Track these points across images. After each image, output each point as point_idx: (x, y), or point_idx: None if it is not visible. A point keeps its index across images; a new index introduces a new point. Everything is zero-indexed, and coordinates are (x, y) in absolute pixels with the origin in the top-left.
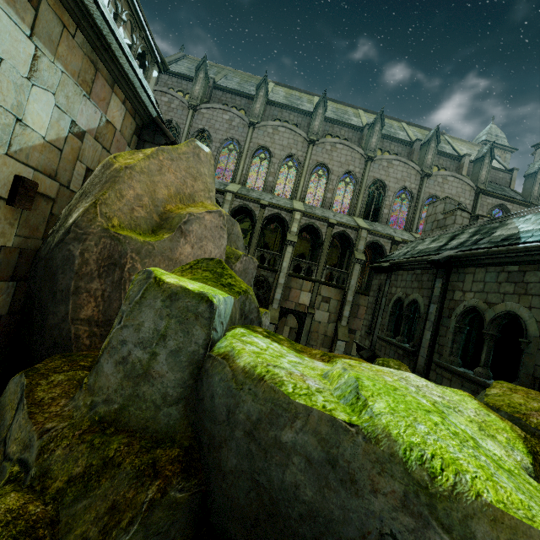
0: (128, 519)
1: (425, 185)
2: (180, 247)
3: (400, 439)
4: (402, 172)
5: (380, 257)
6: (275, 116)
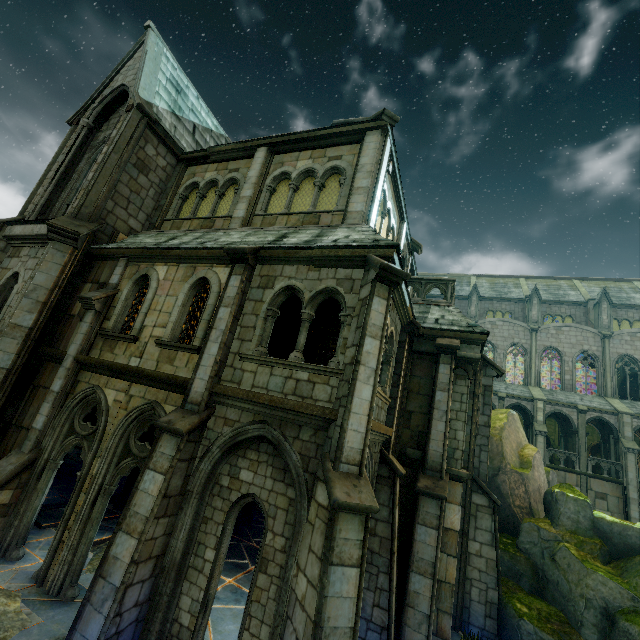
0: (596, 550)
1: None
2: (534, 473)
3: None
4: None
5: None
6: (486, 308)
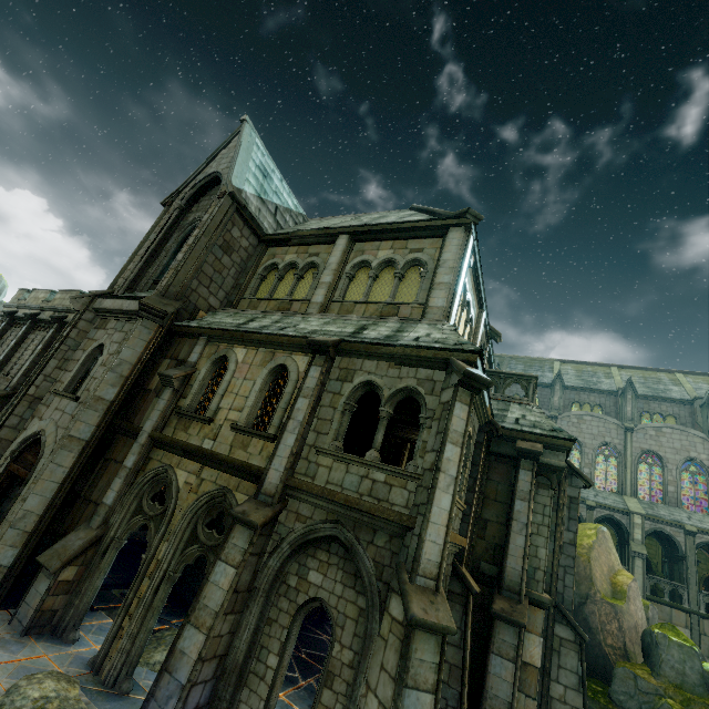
0: None
1: None
2: (629, 606)
3: None
4: None
5: None
6: (572, 399)
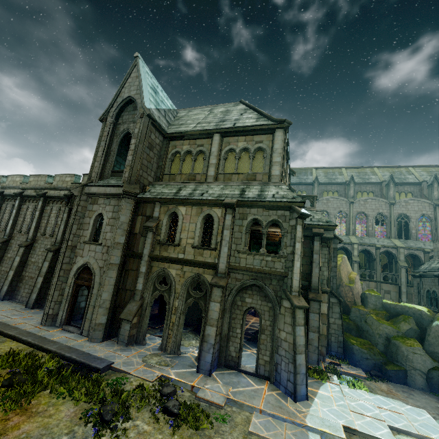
0: (383, 316)
1: (438, 211)
2: (356, 285)
3: (407, 305)
4: (417, 206)
5: (418, 261)
6: (323, 190)
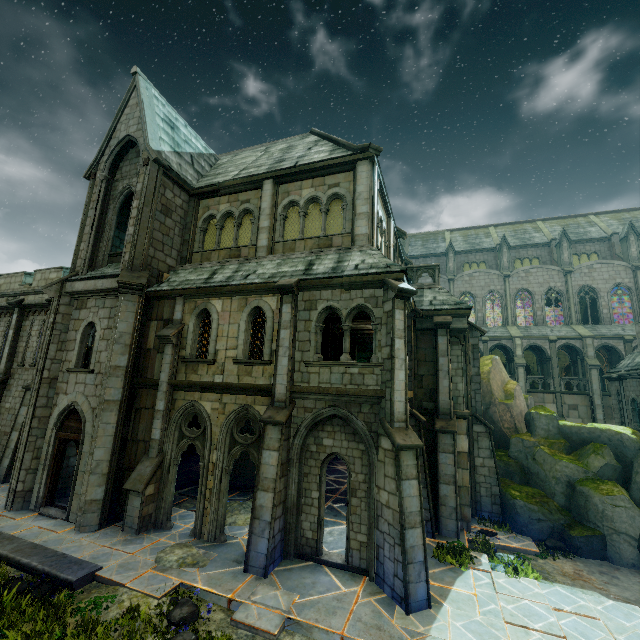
0: (561, 447)
1: (639, 276)
2: (516, 402)
3: (598, 426)
4: (607, 272)
5: (617, 356)
6: (463, 262)
